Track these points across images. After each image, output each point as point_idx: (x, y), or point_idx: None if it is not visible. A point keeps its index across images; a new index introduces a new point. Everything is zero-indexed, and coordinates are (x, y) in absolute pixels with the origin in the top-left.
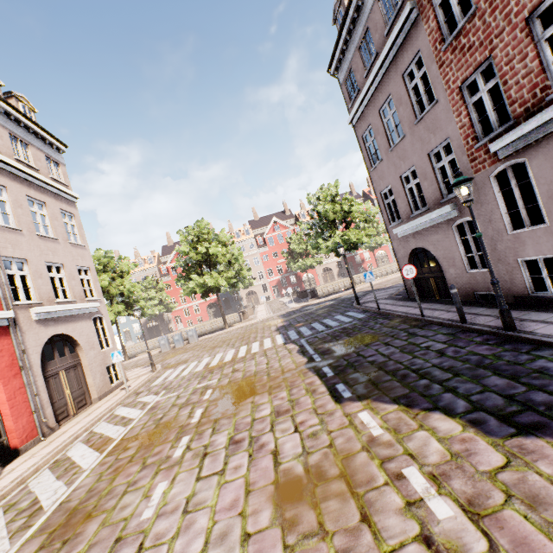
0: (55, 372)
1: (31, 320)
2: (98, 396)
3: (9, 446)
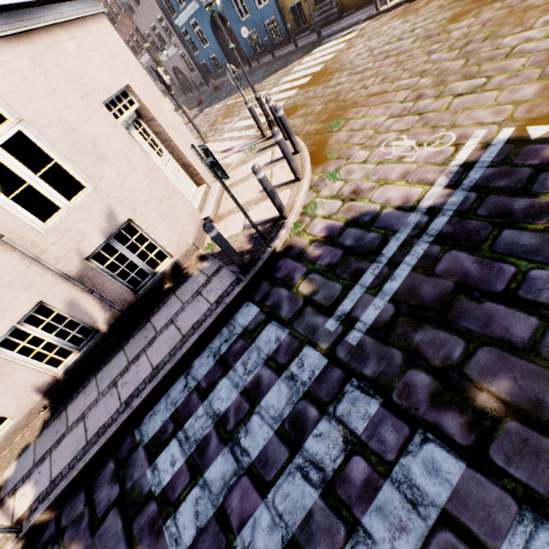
0: None
1: None
2: None
3: None
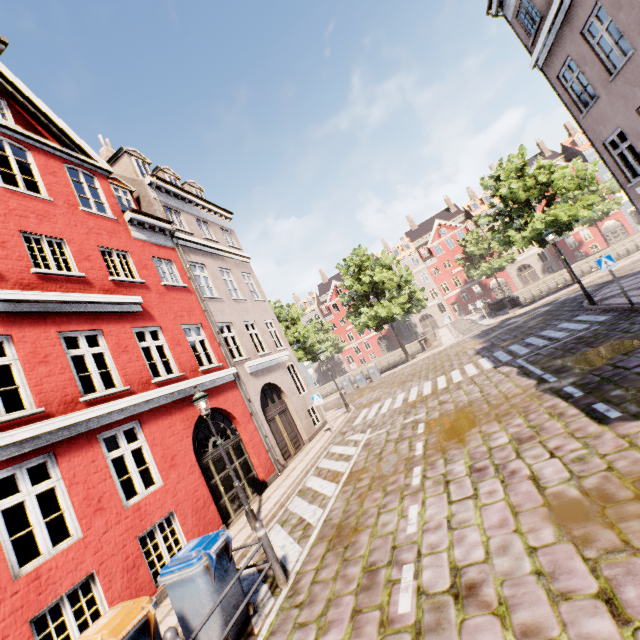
0: (272, 417)
1: (247, 374)
2: (308, 437)
3: (258, 479)
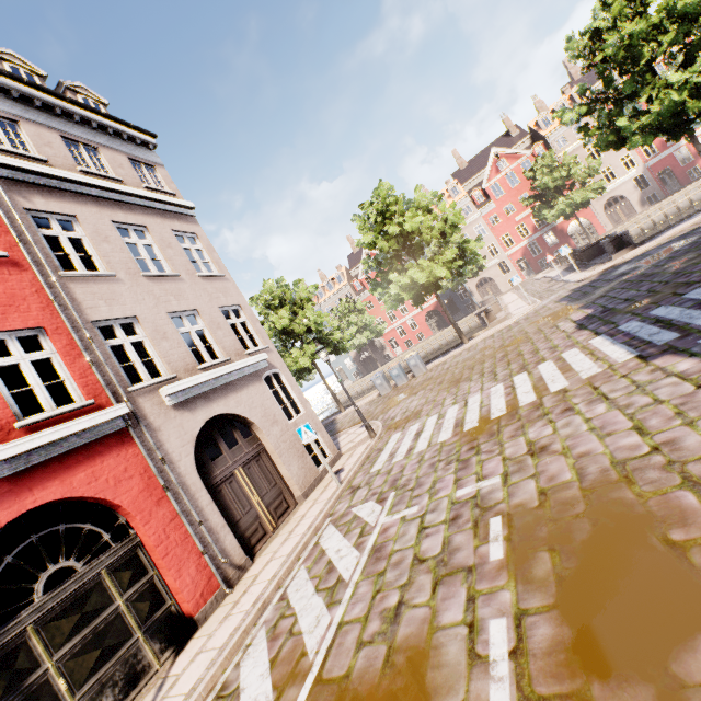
0: (228, 474)
1: (165, 408)
2: (302, 492)
3: (181, 612)
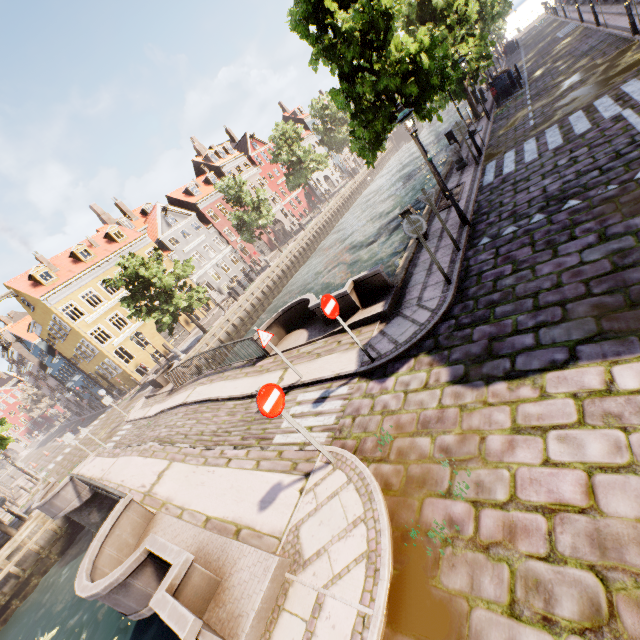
0: None
1: None
2: None
3: None
